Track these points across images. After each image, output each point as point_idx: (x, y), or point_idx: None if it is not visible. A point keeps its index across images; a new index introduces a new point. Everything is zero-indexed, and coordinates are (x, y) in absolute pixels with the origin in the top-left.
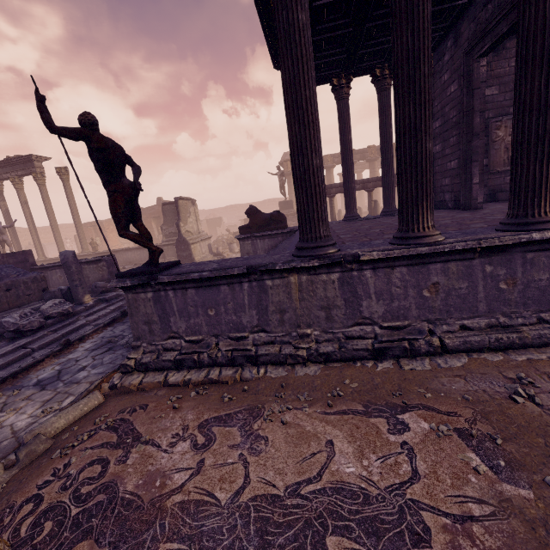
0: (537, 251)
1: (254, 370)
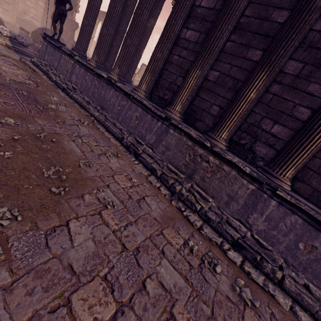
0: (106, 83)
1: (44, 76)
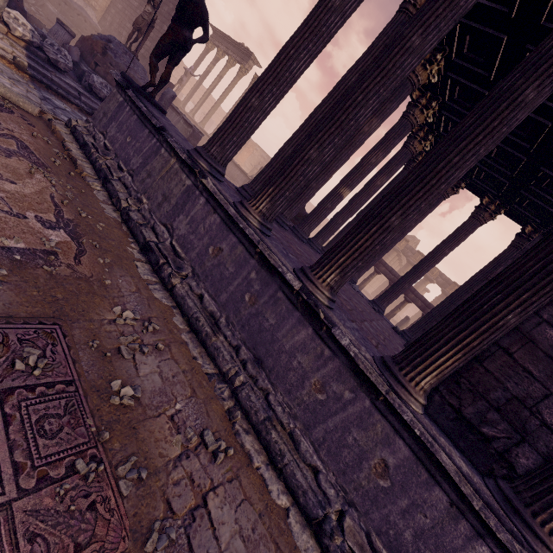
0: (287, 297)
1: (97, 184)
